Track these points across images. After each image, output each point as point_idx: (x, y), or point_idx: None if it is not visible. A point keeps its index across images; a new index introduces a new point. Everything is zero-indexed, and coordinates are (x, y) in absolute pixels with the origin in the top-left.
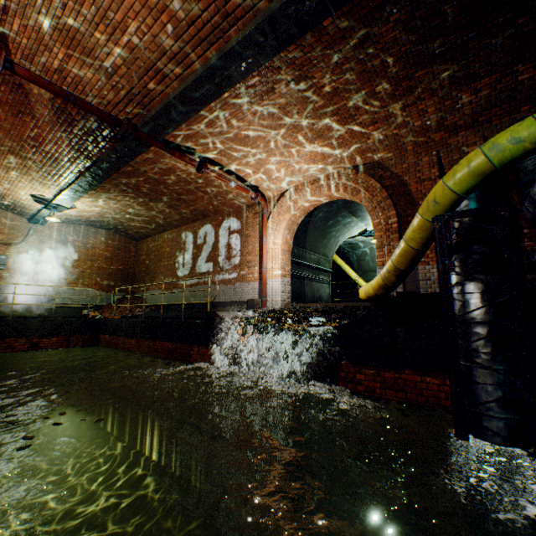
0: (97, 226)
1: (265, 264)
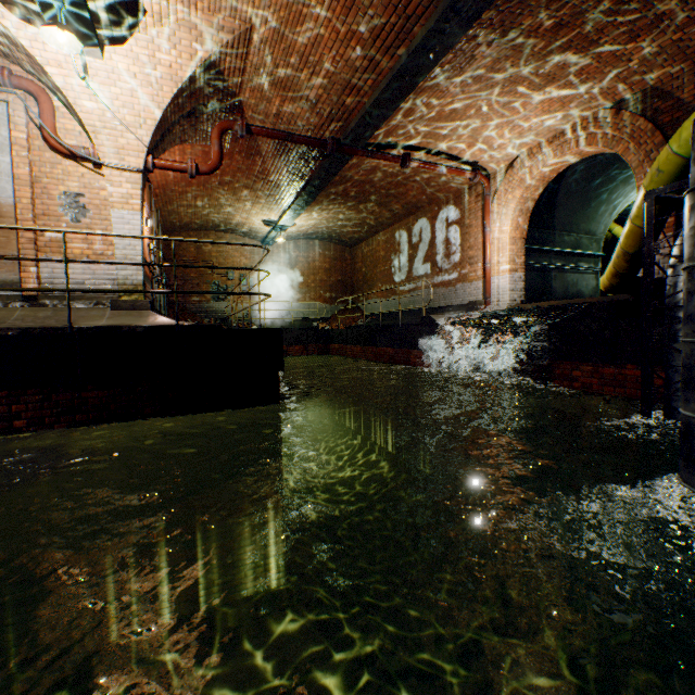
0: (313, 238)
1: (489, 259)
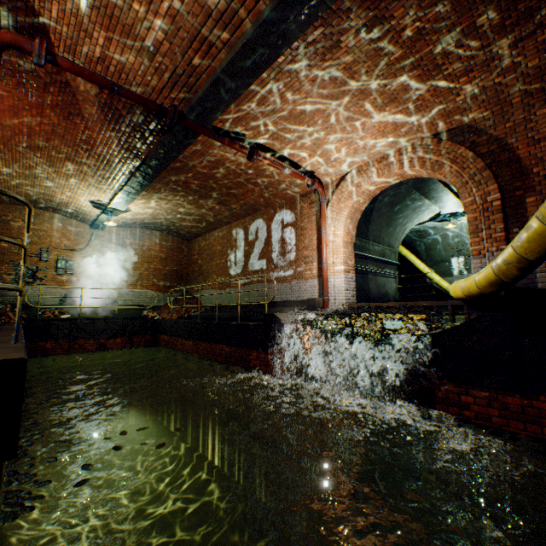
0: (151, 228)
1: (325, 259)
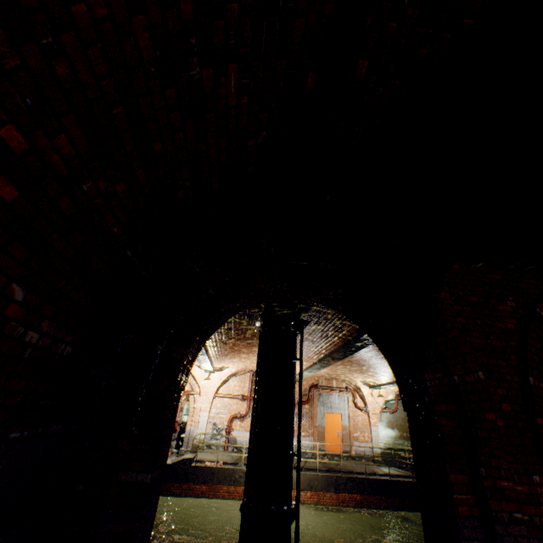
0: None
1: None
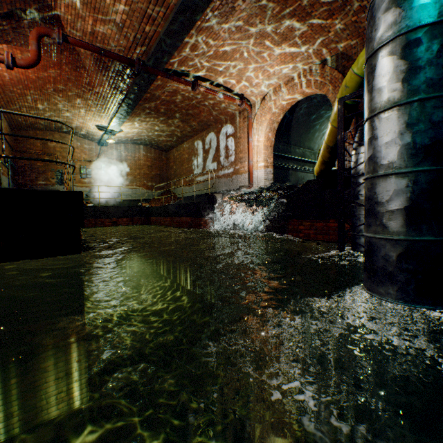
0: (139, 144)
1: (251, 158)
